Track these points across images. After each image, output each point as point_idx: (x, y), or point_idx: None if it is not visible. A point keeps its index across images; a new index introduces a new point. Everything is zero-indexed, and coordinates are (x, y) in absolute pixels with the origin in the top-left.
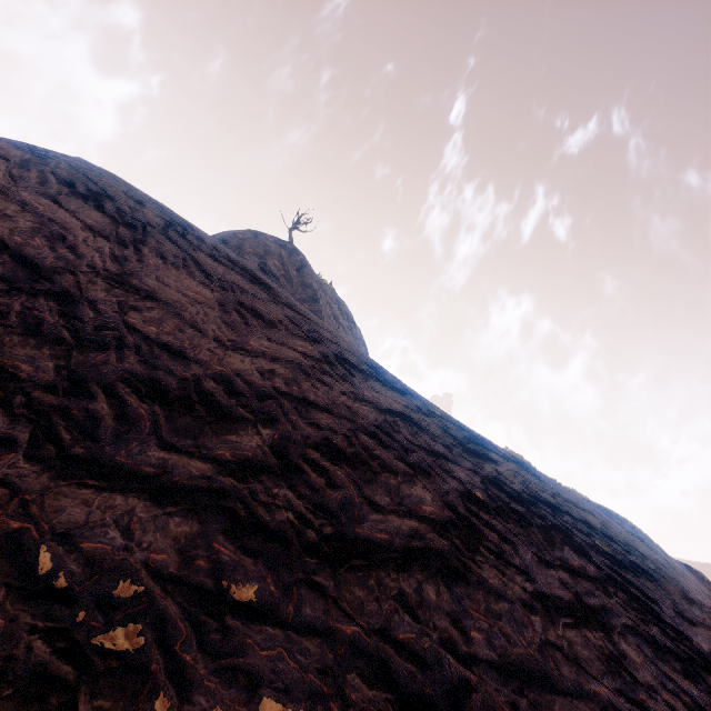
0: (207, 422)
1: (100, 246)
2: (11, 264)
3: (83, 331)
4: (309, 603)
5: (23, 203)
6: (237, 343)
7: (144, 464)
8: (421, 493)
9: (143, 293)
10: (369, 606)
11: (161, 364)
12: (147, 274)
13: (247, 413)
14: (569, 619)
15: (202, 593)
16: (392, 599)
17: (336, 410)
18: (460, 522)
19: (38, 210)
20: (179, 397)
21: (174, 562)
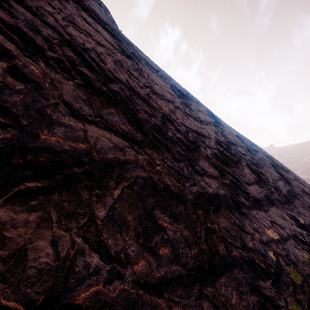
0: (237, 168)
1: (129, 64)
2: (143, 103)
3: (188, 138)
4: (303, 217)
5: (88, 34)
6: (199, 119)
7: (256, 194)
8: (271, 170)
9: (165, 98)
10: (303, 211)
11: (208, 145)
12: (152, 81)
13: (235, 158)
14: (306, 195)
15: (303, 226)
16: (302, 207)
17: (237, 144)
18: (281, 176)
19: (96, 38)
20: (225, 159)
21: (294, 222)
